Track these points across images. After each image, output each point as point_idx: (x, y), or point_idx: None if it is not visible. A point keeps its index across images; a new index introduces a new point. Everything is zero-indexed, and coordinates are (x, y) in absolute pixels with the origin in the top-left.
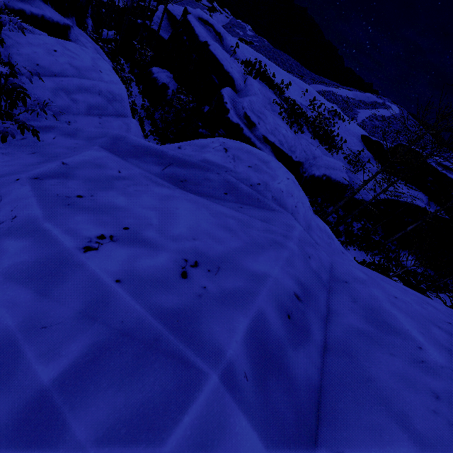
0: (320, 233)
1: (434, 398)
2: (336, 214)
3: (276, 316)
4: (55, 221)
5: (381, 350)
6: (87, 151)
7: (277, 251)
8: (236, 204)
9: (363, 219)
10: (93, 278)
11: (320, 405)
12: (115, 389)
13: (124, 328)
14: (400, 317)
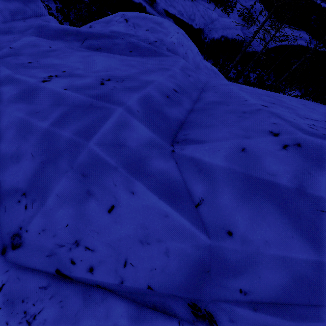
0: (208, 71)
1: (243, 113)
2: (236, 70)
3: (158, 95)
4: (21, 74)
5: (223, 105)
6: (23, 38)
7: (164, 72)
8: (139, 57)
9: (258, 70)
10: (52, 91)
11: (183, 126)
12: (76, 121)
13: (75, 104)
14: (241, 93)
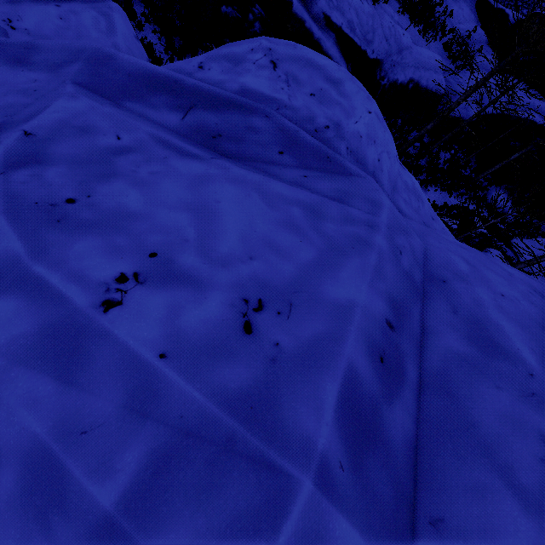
0: (408, 195)
1: (543, 442)
2: (419, 141)
3: (368, 365)
4: (47, 258)
5: (486, 382)
6: (57, 101)
7: (362, 257)
8: (298, 170)
9: (454, 147)
10: (128, 355)
11: (417, 464)
12: (192, 509)
13: (186, 426)
14: (509, 330)
